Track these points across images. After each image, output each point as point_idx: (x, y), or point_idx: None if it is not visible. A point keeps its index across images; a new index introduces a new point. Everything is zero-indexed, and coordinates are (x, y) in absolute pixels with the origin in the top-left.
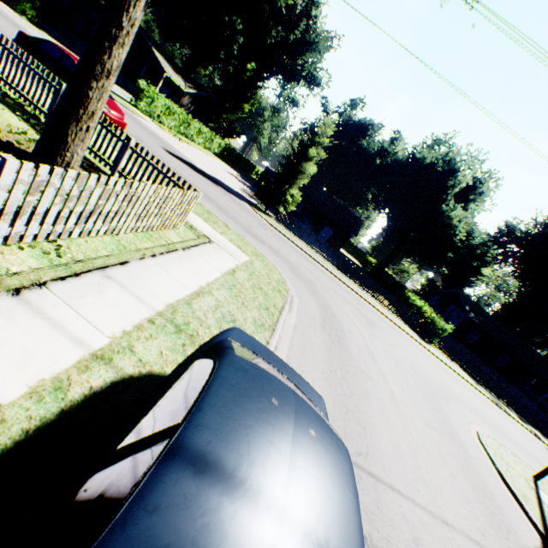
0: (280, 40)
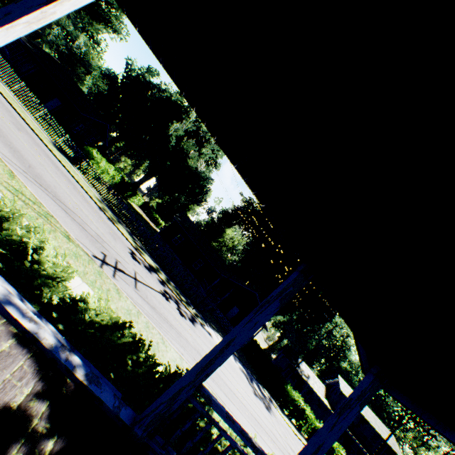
0: None
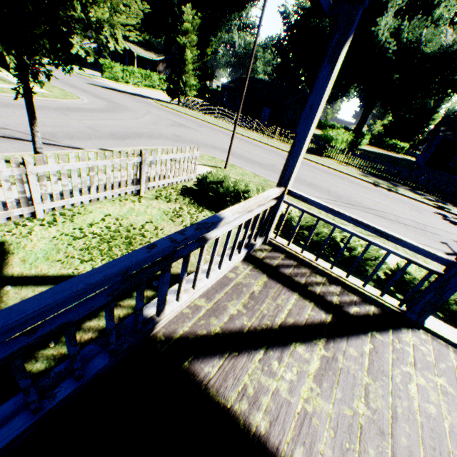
0: None
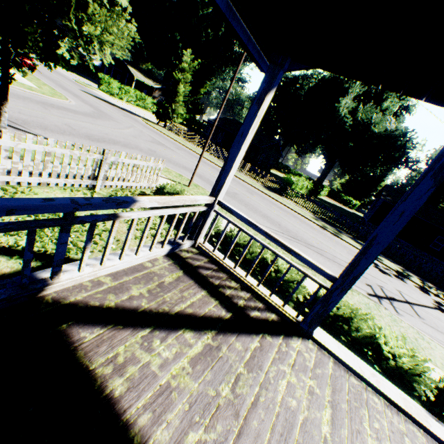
0: (212, 38)
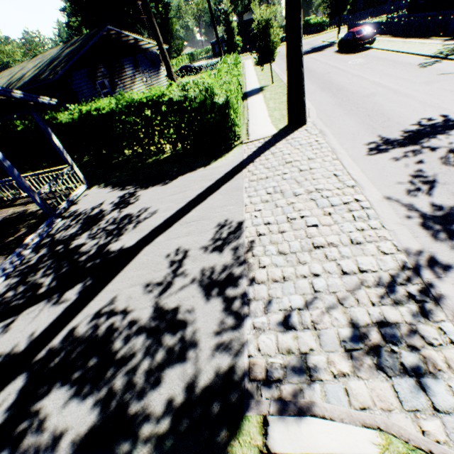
0: None
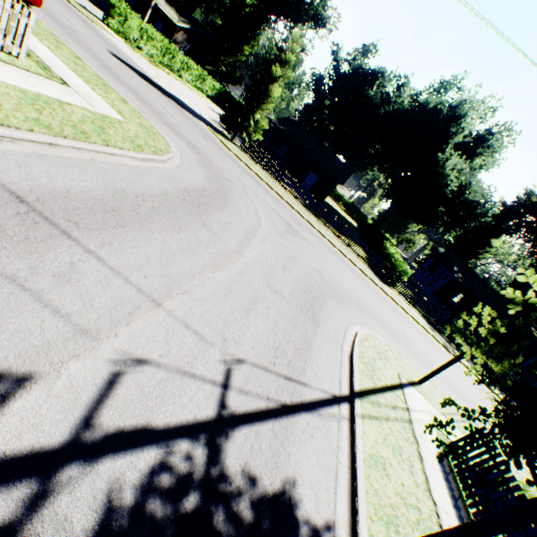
0: None
